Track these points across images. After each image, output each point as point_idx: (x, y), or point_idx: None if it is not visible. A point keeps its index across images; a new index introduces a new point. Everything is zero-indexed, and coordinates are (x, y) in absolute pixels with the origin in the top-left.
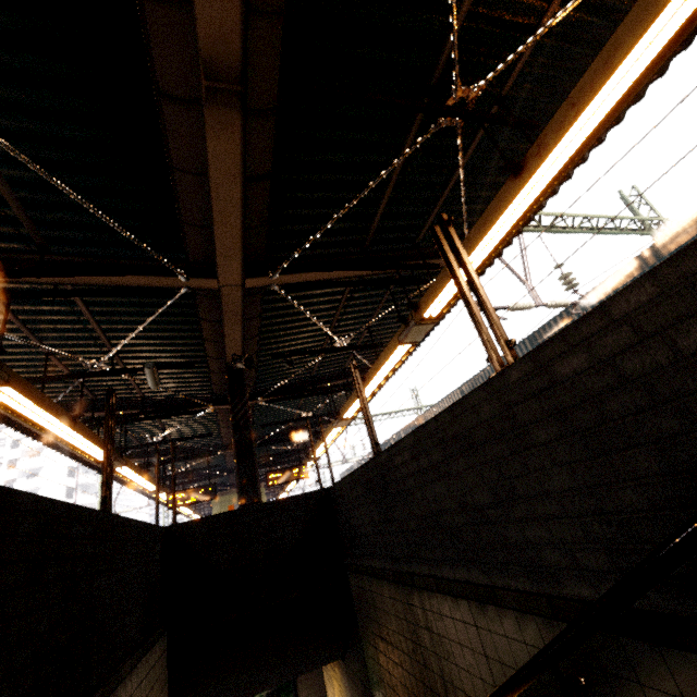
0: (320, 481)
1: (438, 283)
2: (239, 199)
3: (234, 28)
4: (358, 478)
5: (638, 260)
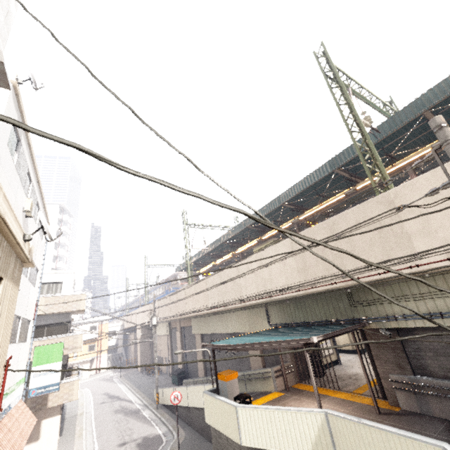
0: None
1: None
2: None
3: None
4: None
5: None
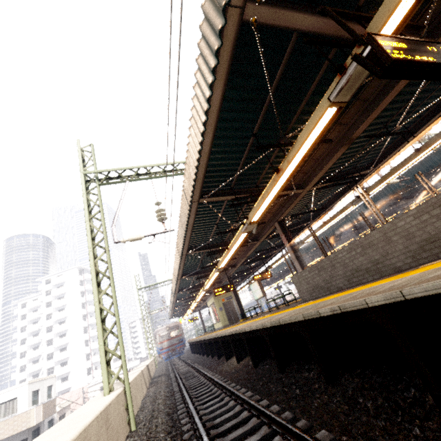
0: None
1: (378, 183)
2: (330, 166)
3: (361, 131)
4: None
5: (426, 158)
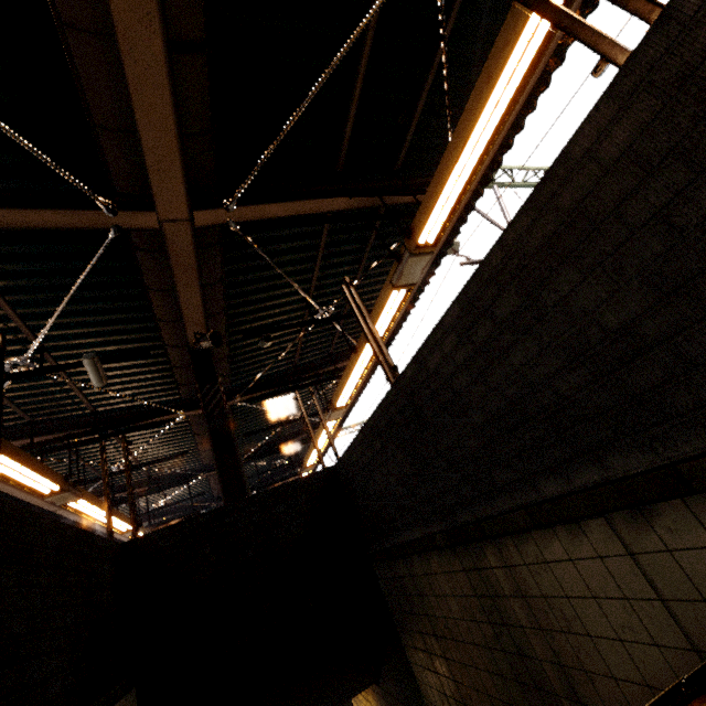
0: (322, 461)
1: (433, 188)
2: (162, 63)
3: None
4: (374, 428)
5: None
